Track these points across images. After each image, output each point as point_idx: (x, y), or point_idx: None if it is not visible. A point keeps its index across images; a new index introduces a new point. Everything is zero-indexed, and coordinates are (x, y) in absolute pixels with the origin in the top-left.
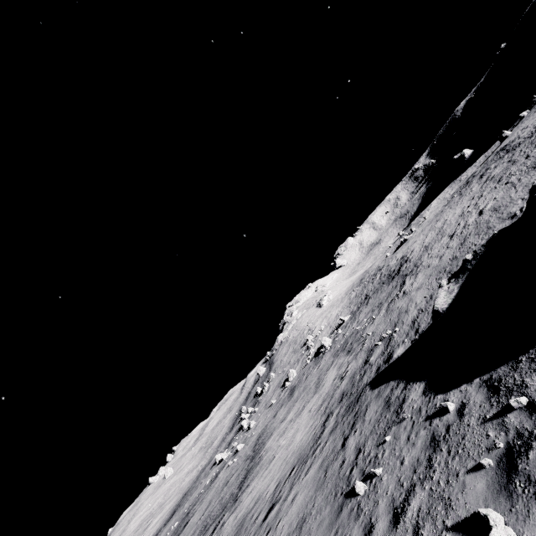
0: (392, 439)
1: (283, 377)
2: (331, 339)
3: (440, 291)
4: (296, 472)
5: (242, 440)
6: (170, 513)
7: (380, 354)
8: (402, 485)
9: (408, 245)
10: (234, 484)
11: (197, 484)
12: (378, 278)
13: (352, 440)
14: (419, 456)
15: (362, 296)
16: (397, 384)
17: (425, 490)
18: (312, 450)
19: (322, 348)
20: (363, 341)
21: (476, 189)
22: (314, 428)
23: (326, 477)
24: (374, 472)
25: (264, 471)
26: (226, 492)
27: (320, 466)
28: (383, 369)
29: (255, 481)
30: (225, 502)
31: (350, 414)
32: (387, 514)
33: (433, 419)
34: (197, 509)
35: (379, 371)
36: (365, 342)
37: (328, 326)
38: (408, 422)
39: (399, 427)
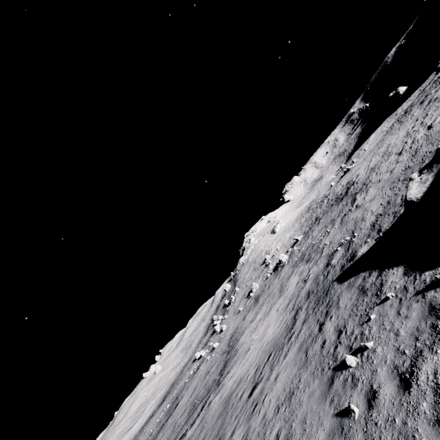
0: (377, 316)
1: (247, 290)
2: (287, 255)
3: (412, 184)
4: (274, 357)
5: (216, 340)
6: (162, 399)
7: (342, 256)
8: (403, 353)
9: (351, 173)
10: (214, 372)
11: (181, 376)
12: (326, 203)
13: (329, 325)
14: (417, 325)
15: (312, 219)
16: (369, 274)
17: (437, 354)
18: (287, 339)
19: (280, 263)
20: (321, 250)
21: (418, 113)
22: (285, 322)
23: (307, 357)
24: (365, 346)
25: (241, 360)
26: (208, 379)
27: (298, 349)
28: (348, 266)
29: (234, 368)
30: (209, 387)
31: (321, 306)
32: (392, 380)
33: (426, 292)
34: (184, 394)
35: (345, 268)
36: (323, 250)
37: (283, 246)
38: (393, 300)
39: (383, 306)
